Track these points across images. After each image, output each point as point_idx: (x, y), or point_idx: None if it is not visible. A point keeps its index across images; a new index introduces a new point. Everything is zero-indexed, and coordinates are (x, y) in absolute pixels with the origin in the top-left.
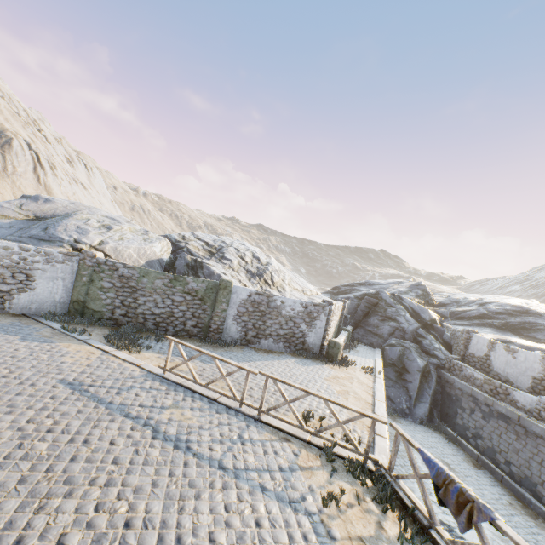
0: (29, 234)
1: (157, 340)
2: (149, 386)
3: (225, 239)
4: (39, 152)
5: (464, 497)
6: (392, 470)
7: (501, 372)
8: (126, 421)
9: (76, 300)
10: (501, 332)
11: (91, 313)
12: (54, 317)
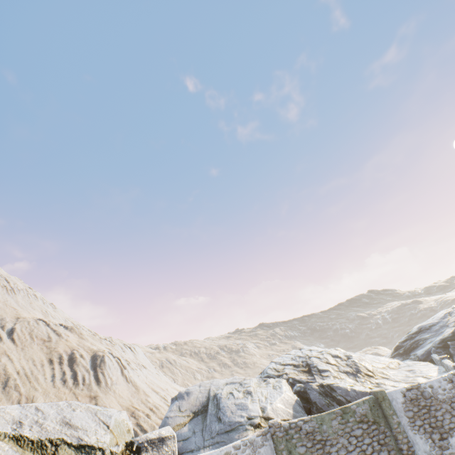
0: (215, 431)
1: None
2: None
3: (295, 353)
4: (118, 356)
5: None
6: None
7: None
8: None
9: None
10: None
11: None
12: None
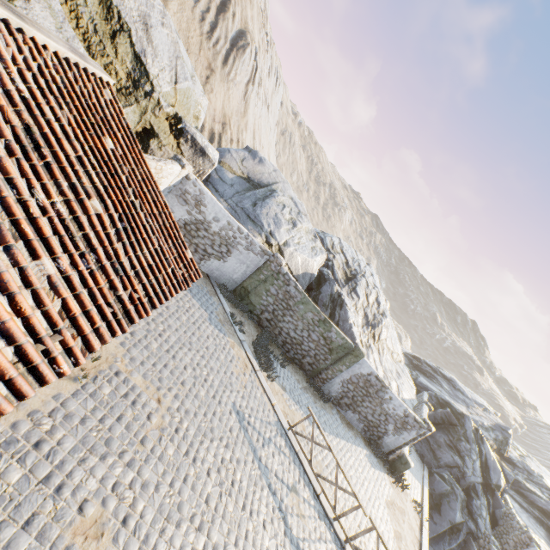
0: (242, 205)
1: (282, 365)
2: (279, 444)
3: (360, 260)
4: (259, 65)
5: None
6: None
7: None
8: (269, 495)
9: (245, 286)
10: None
11: (247, 302)
12: (225, 292)
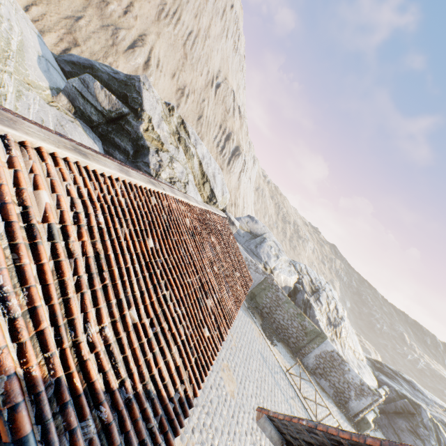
0: (250, 247)
1: (277, 340)
2: (282, 376)
3: (321, 279)
4: (246, 161)
5: None
6: None
7: None
8: (281, 393)
9: (253, 292)
10: None
11: (255, 302)
12: None
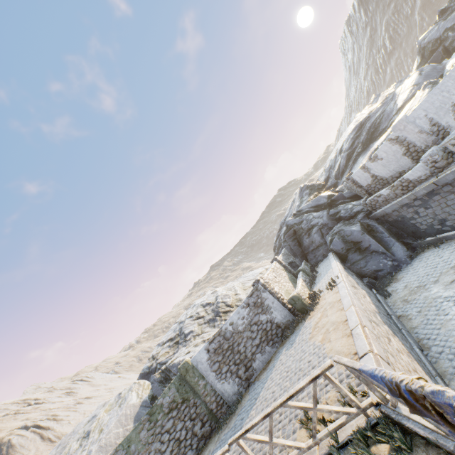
0: None
1: None
2: None
3: (181, 319)
4: (36, 422)
5: (419, 397)
6: (386, 399)
7: (391, 173)
8: None
9: None
10: (367, 150)
11: None
12: None
